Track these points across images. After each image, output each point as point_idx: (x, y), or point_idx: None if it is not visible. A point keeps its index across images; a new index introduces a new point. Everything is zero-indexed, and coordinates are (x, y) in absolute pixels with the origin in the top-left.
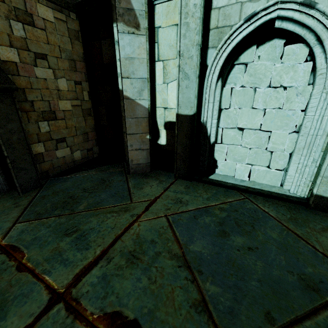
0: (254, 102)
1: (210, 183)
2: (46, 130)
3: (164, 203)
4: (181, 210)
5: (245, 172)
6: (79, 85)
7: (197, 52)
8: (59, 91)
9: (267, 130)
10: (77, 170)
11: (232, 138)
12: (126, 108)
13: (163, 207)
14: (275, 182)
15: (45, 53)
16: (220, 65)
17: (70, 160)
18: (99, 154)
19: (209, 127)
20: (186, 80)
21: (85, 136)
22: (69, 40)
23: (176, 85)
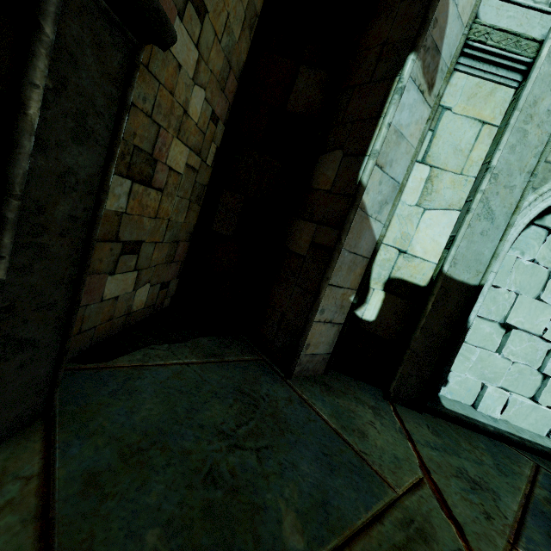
0: (545, 292)
1: (457, 422)
2: (118, 207)
3: (457, 490)
4: (512, 518)
5: (498, 403)
6: (213, 124)
7: (525, 184)
8: (184, 114)
9: (549, 341)
10: (139, 344)
11: (486, 337)
12: (351, 228)
13: (472, 508)
14: (540, 428)
15: (207, 4)
16: (530, 218)
17: (123, 310)
18: (172, 298)
19: (475, 312)
20: (487, 222)
21: (173, 248)
22: (242, 19)
23: (442, 219)
